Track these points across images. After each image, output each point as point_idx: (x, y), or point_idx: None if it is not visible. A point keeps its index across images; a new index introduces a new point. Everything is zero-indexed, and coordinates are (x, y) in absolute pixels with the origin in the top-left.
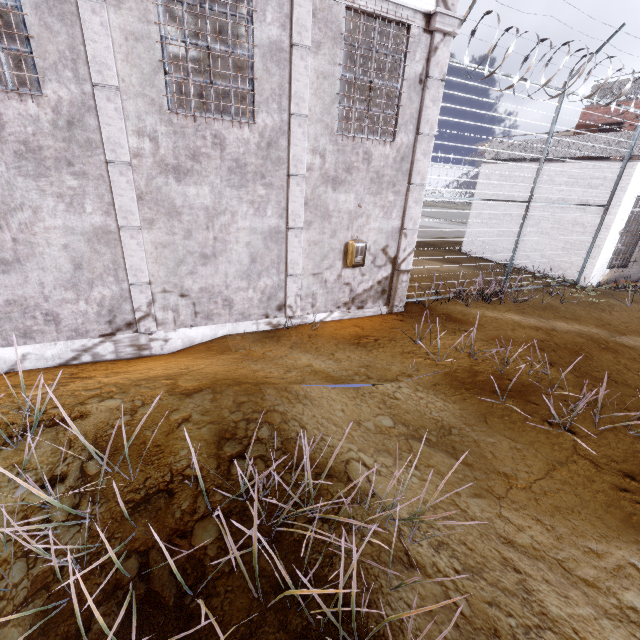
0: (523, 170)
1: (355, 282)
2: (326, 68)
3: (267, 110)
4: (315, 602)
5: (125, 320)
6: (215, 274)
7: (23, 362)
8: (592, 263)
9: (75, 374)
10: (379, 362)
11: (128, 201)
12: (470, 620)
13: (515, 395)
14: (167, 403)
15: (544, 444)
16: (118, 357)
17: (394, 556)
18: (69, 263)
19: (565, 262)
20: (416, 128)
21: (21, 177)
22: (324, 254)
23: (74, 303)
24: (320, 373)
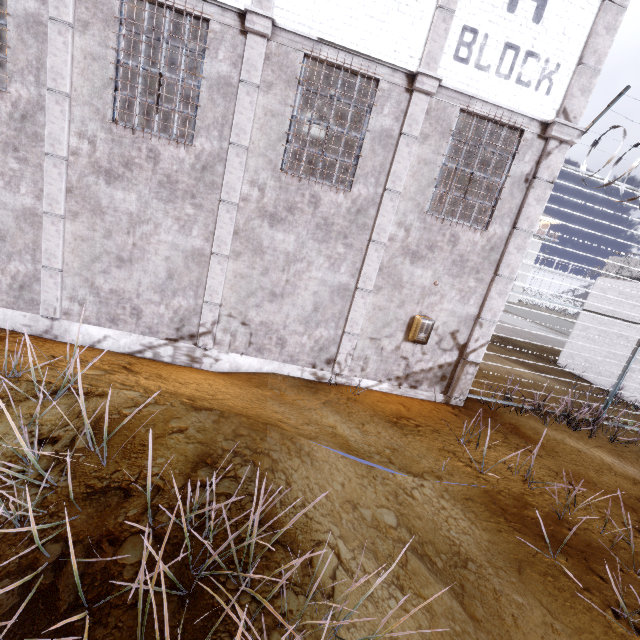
0: None
1: (413, 358)
2: (429, 156)
3: (364, 182)
4: None
5: (190, 331)
6: (278, 312)
7: (103, 342)
8: None
9: (131, 364)
10: (410, 449)
11: (226, 233)
12: None
13: (573, 553)
14: (175, 409)
15: None
16: (173, 362)
17: None
18: (165, 272)
19: None
20: (513, 222)
21: (156, 200)
22: (387, 321)
23: (157, 305)
24: (339, 437)
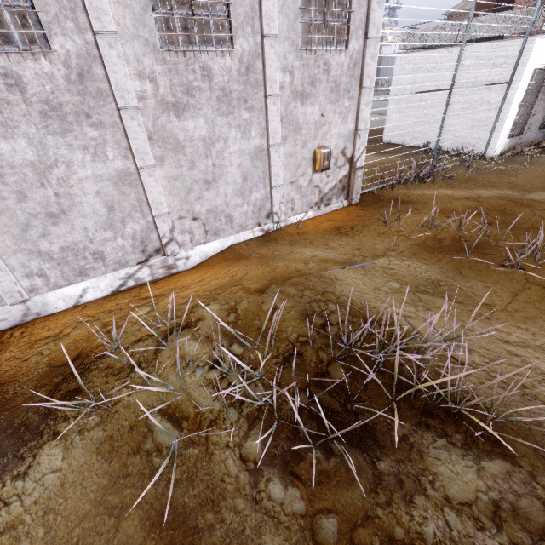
0: (435, 57)
1: (322, 184)
2: None
3: (243, 35)
4: (423, 392)
5: (154, 247)
6: (217, 196)
7: (84, 295)
8: (496, 136)
9: (137, 296)
10: (365, 245)
11: (142, 143)
12: (508, 384)
13: (474, 251)
14: (252, 300)
15: (505, 280)
16: (154, 278)
17: (451, 361)
18: (103, 207)
19: (474, 138)
20: (364, 33)
21: (50, 136)
22: (298, 164)
23: (113, 240)
24: (328, 261)
